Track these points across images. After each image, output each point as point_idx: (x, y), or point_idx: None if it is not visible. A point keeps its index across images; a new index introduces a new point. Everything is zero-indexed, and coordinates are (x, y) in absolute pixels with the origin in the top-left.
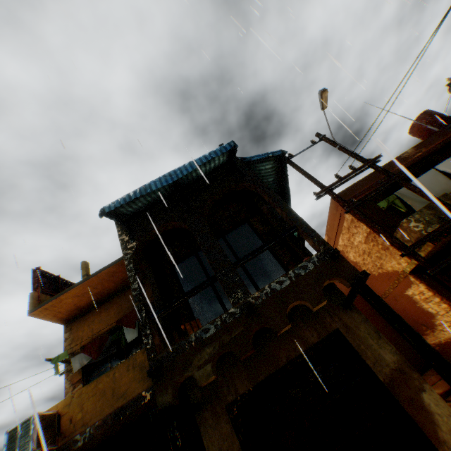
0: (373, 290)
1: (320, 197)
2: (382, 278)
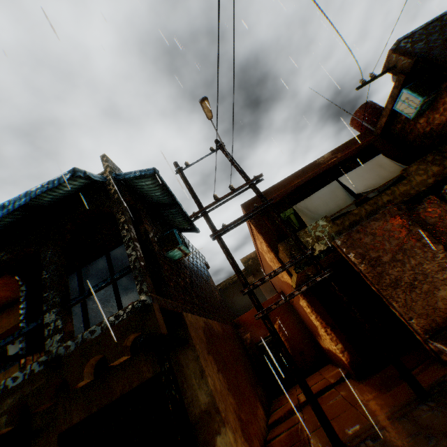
0: (286, 292)
1: (196, 219)
2: (286, 285)
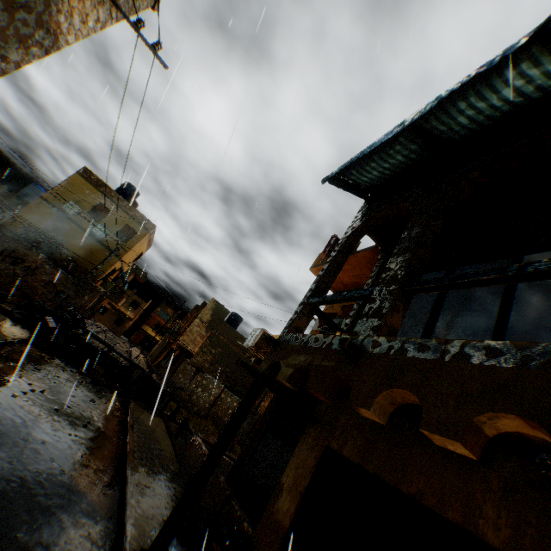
0: None
1: None
2: None
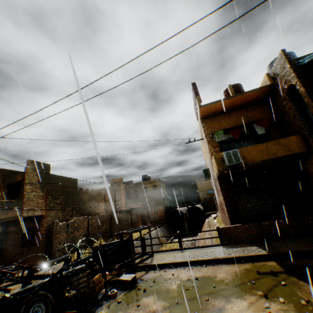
0: None
1: None
2: None
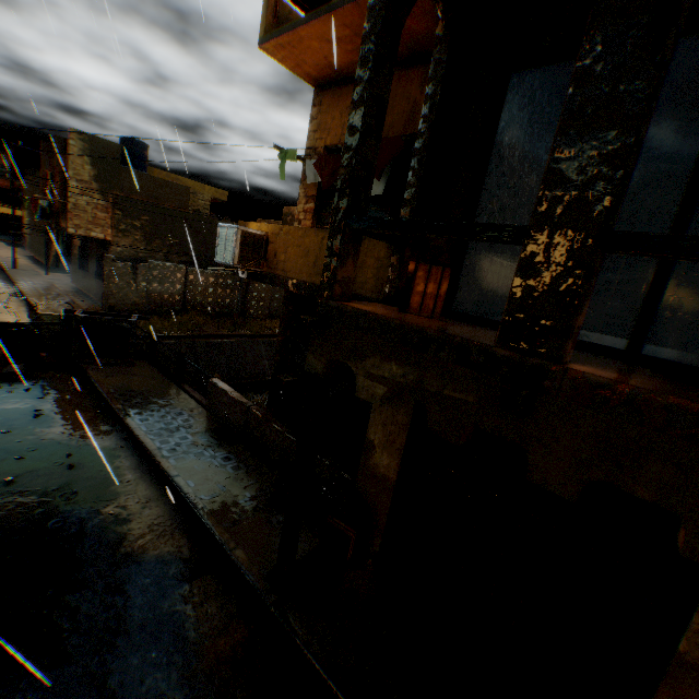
0: None
1: None
2: None
